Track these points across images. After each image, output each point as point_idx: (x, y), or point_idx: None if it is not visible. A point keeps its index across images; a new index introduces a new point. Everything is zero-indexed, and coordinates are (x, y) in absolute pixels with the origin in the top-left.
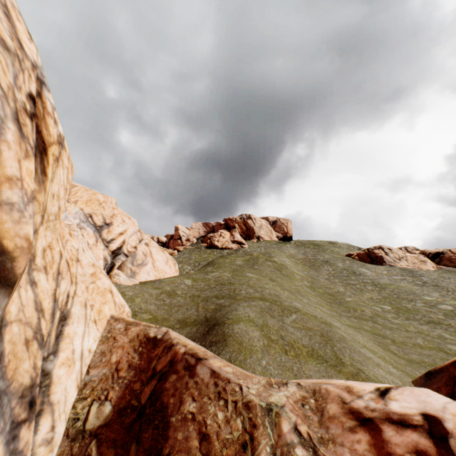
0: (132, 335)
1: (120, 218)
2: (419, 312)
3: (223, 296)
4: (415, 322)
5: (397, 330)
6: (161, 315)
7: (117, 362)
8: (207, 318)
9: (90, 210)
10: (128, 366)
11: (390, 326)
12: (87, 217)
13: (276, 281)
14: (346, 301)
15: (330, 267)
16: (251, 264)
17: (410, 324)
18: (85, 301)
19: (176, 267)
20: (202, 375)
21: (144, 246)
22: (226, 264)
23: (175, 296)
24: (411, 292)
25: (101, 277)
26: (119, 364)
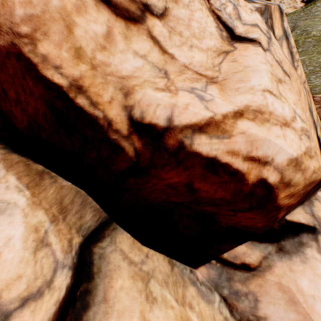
0: None
1: None
2: None
3: None
4: None
5: None
6: None
7: None
8: None
9: None
10: None
11: None
12: None
13: None
14: None
15: None
16: None
17: None
18: None
19: None
20: (317, 99)
21: None
22: None
23: None
24: None
25: None
26: None
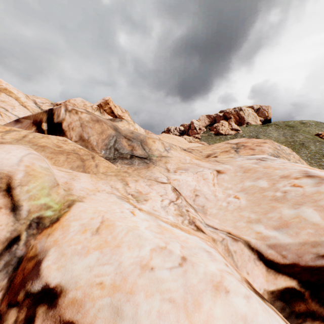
0: None
1: None
2: None
3: None
4: None
5: None
6: None
7: None
8: None
9: None
10: None
11: None
12: None
13: None
14: None
15: (306, 150)
16: None
17: None
18: None
19: None
20: None
21: None
22: None
23: None
24: None
25: None
26: None
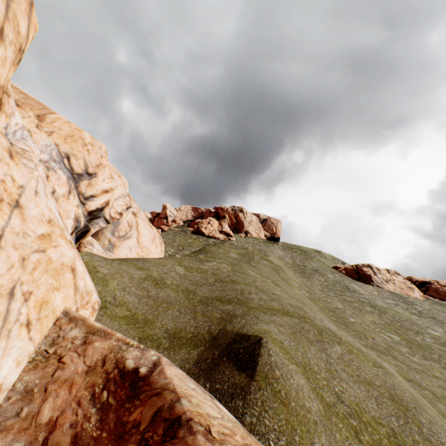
0: (94, 359)
1: (107, 171)
2: (433, 350)
3: (229, 298)
4: (435, 364)
5: (425, 375)
6: (142, 314)
7: (51, 424)
8: (213, 333)
9: (68, 149)
10: (71, 442)
11: (413, 367)
12: (61, 157)
13: (280, 285)
14: (351, 322)
15: (321, 277)
16: (247, 260)
17: (433, 366)
18: (10, 285)
19: (162, 247)
20: None
21: (131, 215)
22: (220, 255)
23: (163, 286)
24: (413, 322)
25: (59, 244)
26: (53, 431)
